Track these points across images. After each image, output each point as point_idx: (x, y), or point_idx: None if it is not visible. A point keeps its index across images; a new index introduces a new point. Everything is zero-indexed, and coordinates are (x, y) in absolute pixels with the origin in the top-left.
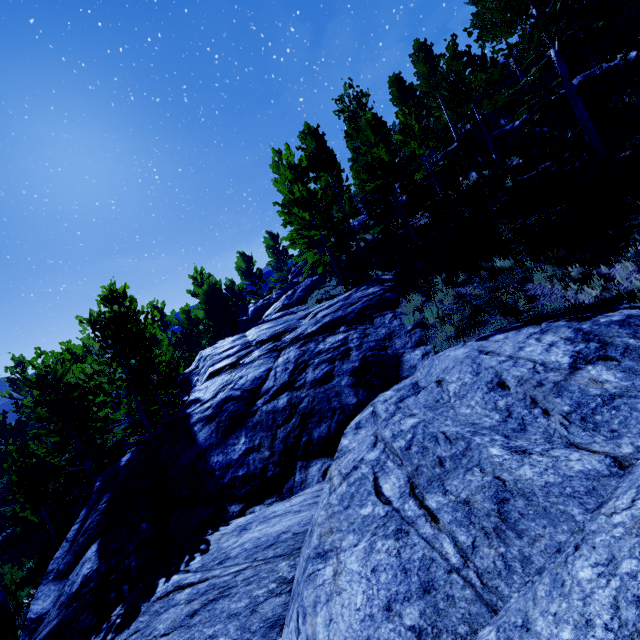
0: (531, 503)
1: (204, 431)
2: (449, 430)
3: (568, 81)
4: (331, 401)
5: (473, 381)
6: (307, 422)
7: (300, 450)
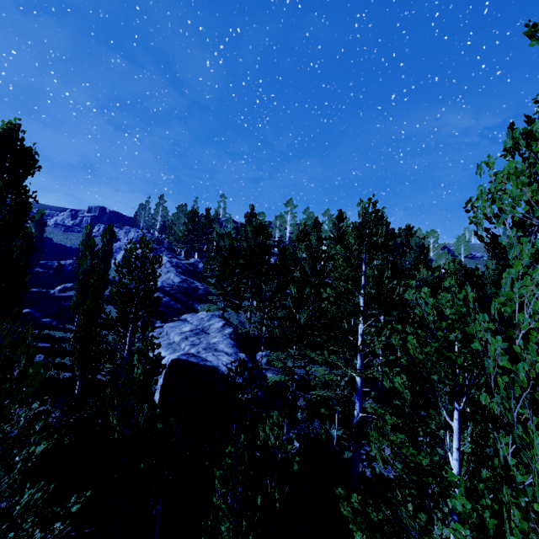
0: None
1: None
2: None
3: None
4: None
5: None
6: None
7: None
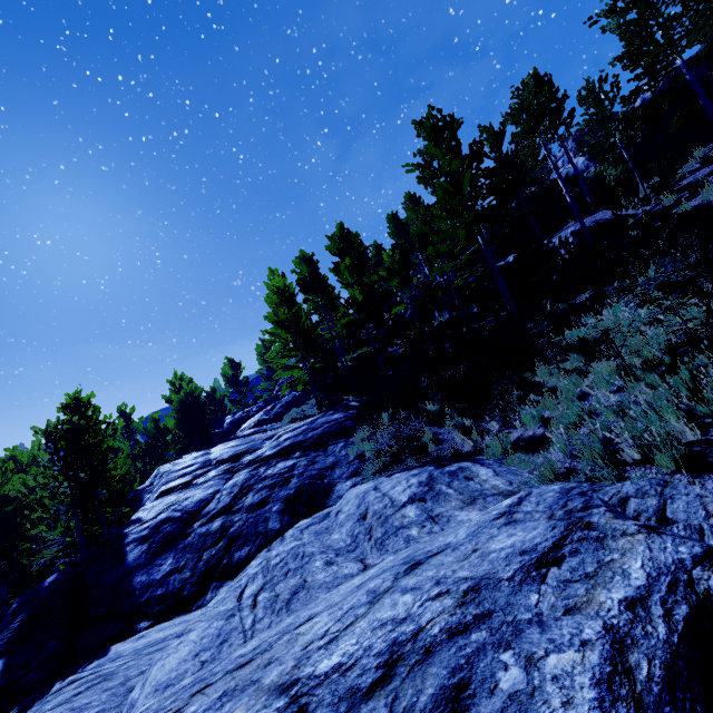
0: (308, 593)
1: (135, 551)
2: (310, 550)
3: (492, 264)
4: (259, 526)
5: (354, 512)
6: (232, 545)
7: (218, 571)
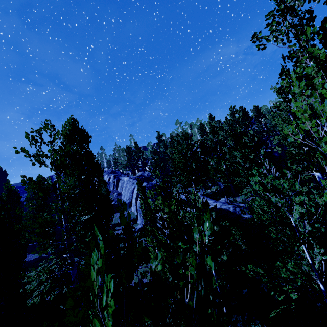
0: None
1: None
2: None
3: None
4: None
5: None
6: None
7: None
